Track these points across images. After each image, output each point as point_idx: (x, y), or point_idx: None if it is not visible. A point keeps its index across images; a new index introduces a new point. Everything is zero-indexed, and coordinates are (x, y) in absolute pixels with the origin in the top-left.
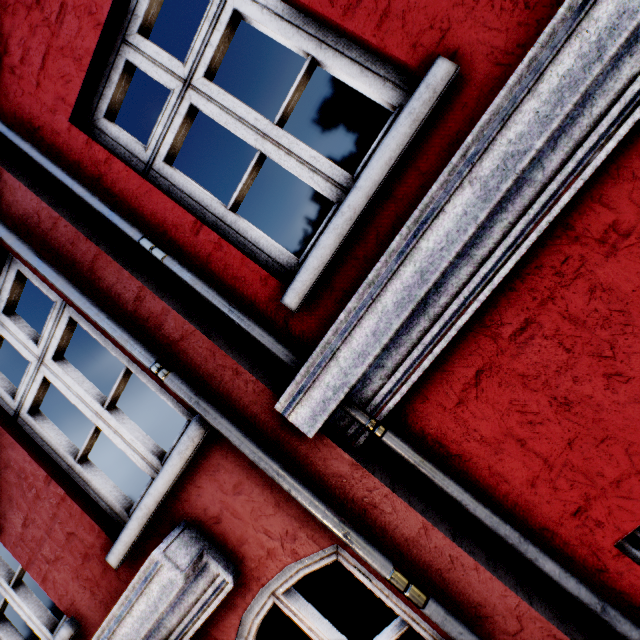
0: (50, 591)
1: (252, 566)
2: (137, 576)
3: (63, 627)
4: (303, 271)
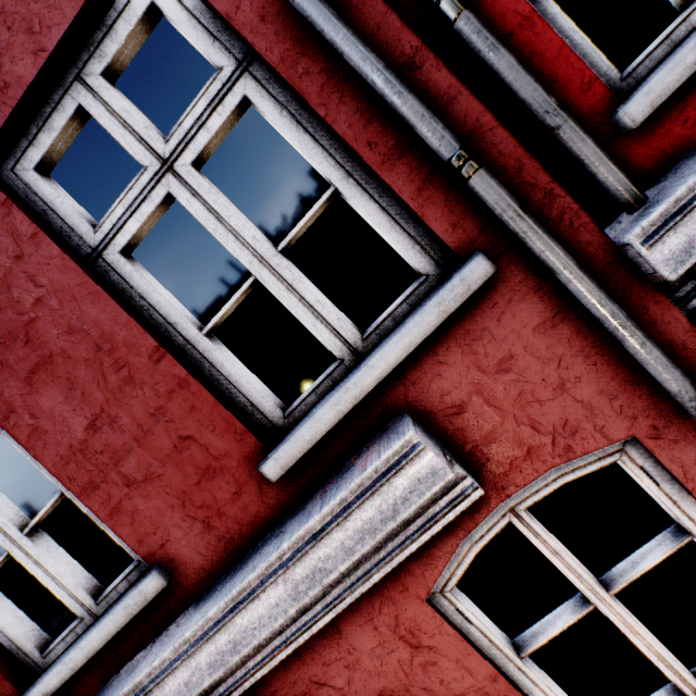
0: (122, 529)
1: (498, 472)
2: (371, 468)
3: (149, 577)
4: (667, 68)
